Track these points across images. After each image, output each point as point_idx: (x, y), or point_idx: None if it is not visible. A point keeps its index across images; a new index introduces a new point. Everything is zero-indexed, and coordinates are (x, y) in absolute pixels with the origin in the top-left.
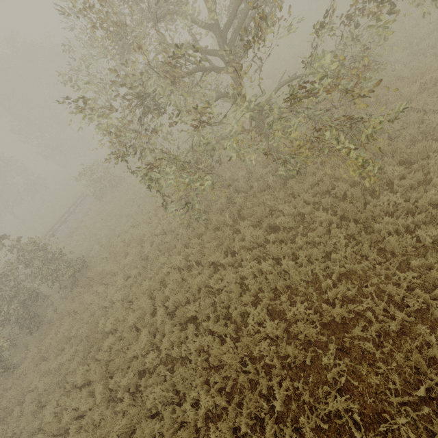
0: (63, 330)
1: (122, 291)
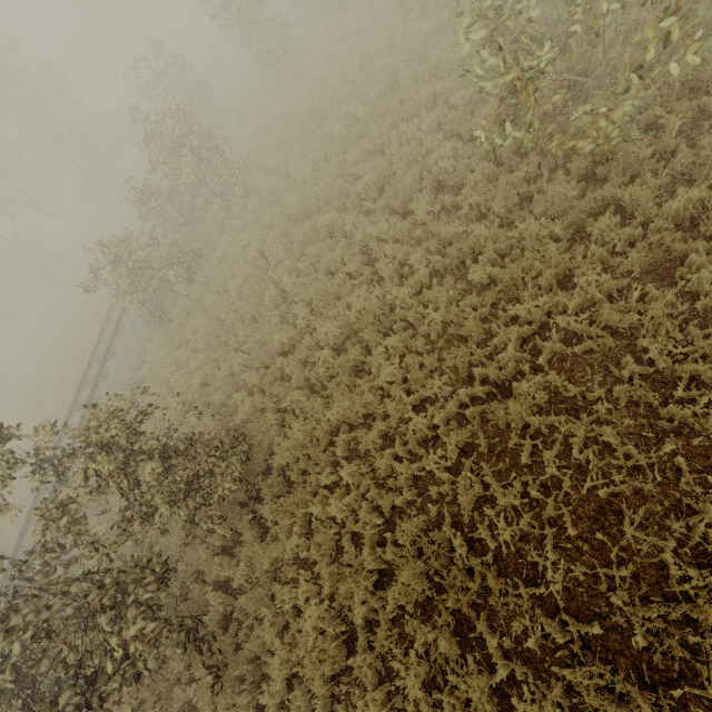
0: (313, 624)
1: (453, 439)
